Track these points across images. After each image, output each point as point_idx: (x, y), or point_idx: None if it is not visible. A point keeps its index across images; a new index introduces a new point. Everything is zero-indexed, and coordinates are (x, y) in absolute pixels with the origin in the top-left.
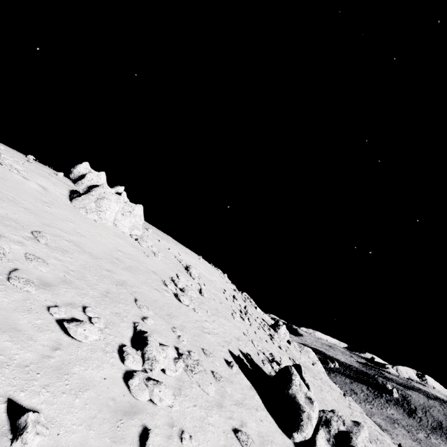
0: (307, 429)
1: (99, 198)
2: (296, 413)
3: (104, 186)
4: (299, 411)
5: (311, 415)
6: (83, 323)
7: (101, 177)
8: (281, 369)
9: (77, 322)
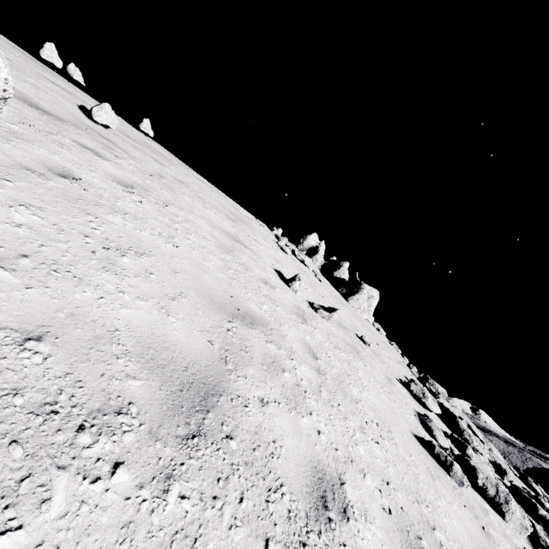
0: None
1: (369, 296)
2: None
3: (345, 269)
4: None
5: None
6: (529, 479)
7: (324, 248)
8: None
9: (528, 479)
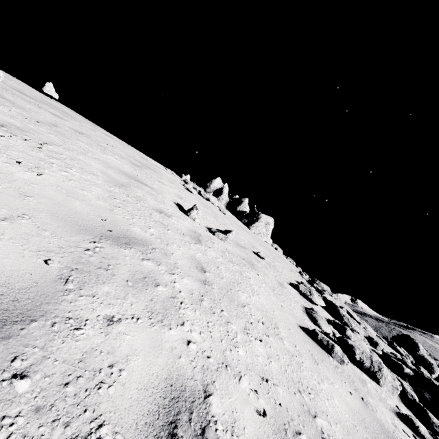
0: (438, 372)
1: (266, 223)
2: (428, 364)
3: (245, 204)
4: (430, 363)
5: (436, 365)
6: (395, 344)
7: (227, 189)
8: (408, 340)
9: (394, 344)
